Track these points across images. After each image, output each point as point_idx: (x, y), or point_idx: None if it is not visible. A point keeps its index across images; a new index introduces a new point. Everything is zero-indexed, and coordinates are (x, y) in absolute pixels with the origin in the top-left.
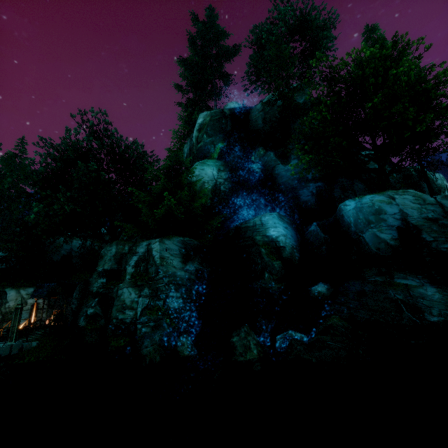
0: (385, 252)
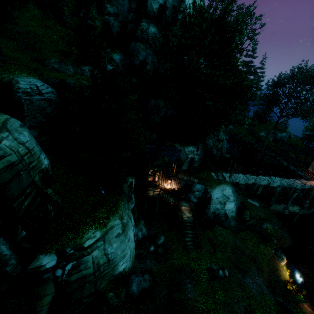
0: None
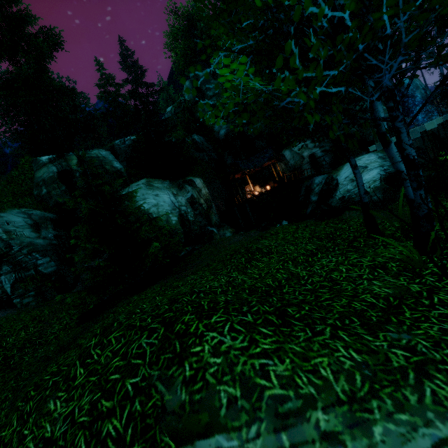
0: (424, 98)
